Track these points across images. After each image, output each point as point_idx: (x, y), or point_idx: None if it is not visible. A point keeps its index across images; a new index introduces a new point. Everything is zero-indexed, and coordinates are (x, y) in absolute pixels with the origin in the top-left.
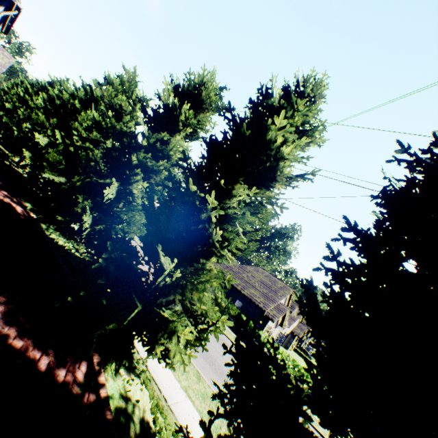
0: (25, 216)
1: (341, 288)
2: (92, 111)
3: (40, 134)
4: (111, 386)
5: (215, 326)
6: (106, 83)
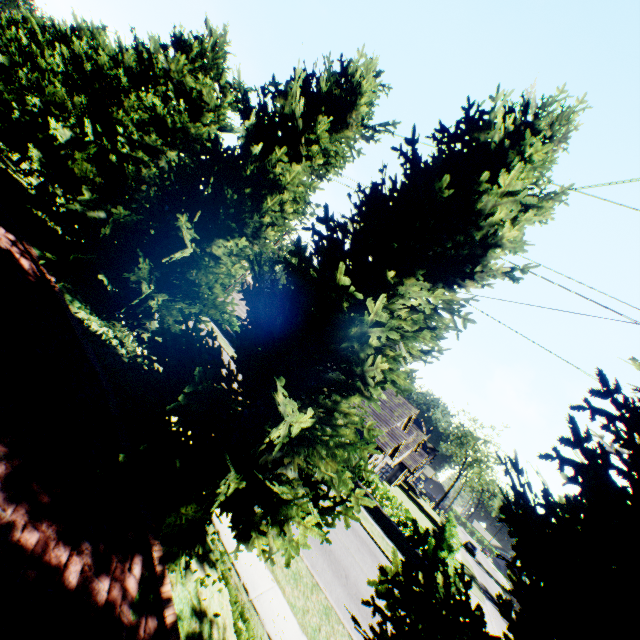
0: (36, 277)
1: (591, 501)
2: (146, 93)
3: (58, 121)
4: (178, 596)
5: (344, 503)
6: (174, 48)
